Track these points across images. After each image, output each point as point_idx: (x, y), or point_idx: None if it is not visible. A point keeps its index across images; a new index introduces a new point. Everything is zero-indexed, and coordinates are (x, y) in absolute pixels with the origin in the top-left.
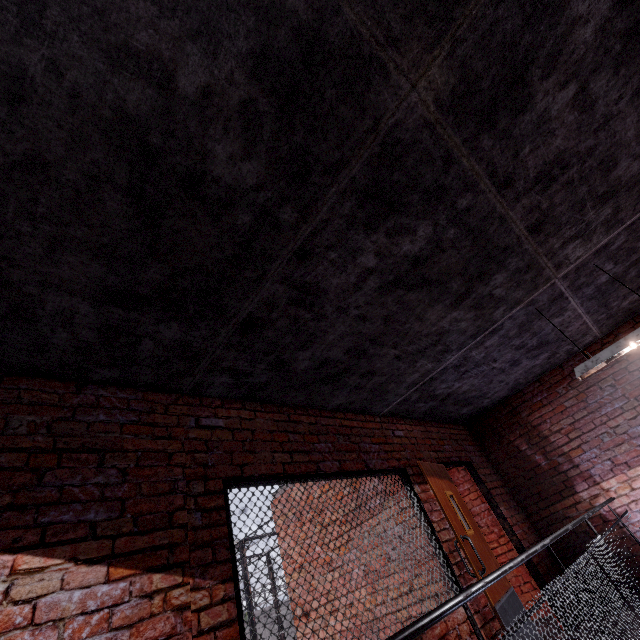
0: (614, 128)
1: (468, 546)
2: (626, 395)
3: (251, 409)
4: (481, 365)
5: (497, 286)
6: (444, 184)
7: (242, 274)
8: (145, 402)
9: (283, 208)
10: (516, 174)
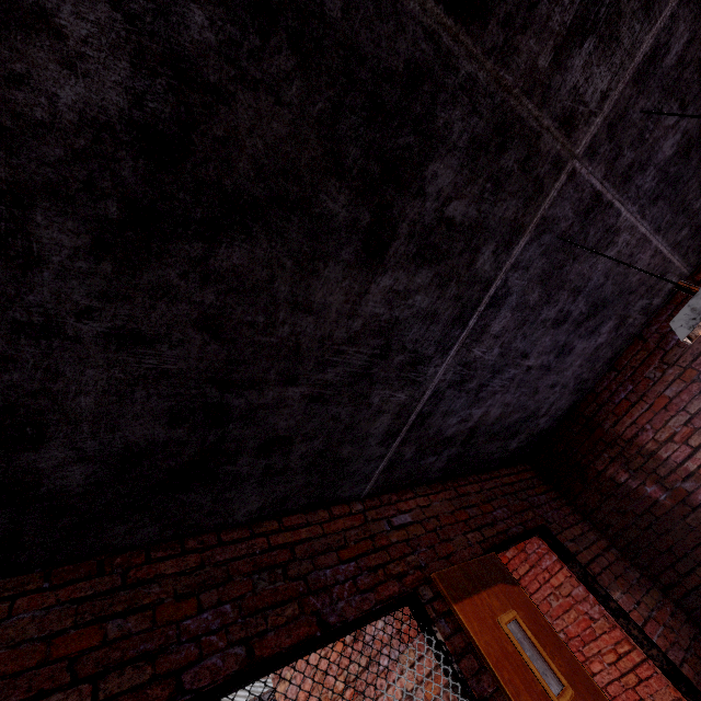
0: None
1: None
2: None
3: (6, 595)
4: (504, 369)
5: (449, 196)
6: None
7: None
8: None
9: None
10: None
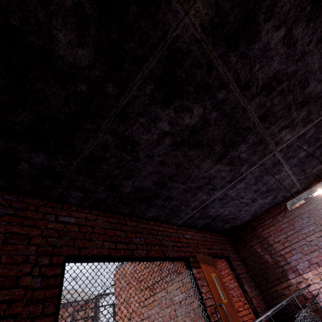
0: (307, 61)
1: (222, 310)
2: (316, 223)
3: (95, 214)
4: (235, 199)
5: (242, 152)
6: (208, 82)
7: (84, 125)
8: (23, 203)
9: (107, 84)
10: (251, 82)
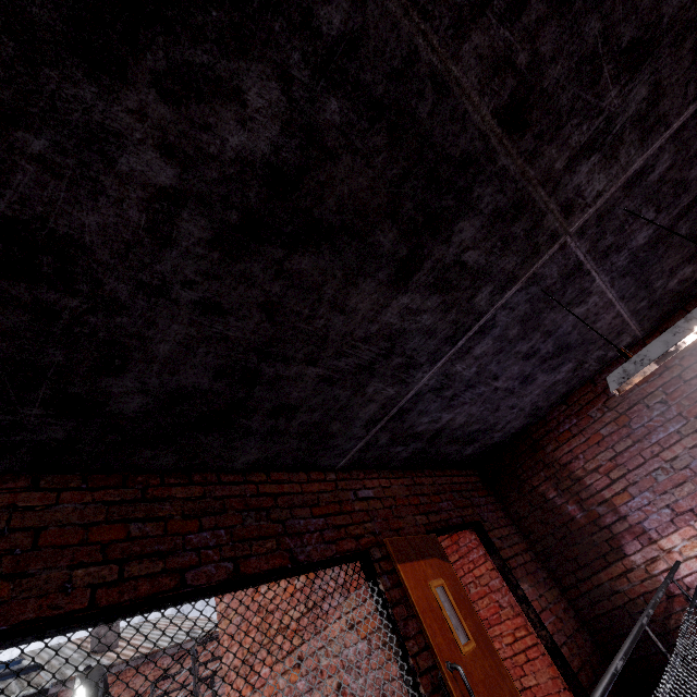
0: None
1: (461, 679)
2: (683, 414)
3: (53, 487)
4: (476, 385)
5: (468, 246)
6: None
7: None
8: None
9: None
10: None
